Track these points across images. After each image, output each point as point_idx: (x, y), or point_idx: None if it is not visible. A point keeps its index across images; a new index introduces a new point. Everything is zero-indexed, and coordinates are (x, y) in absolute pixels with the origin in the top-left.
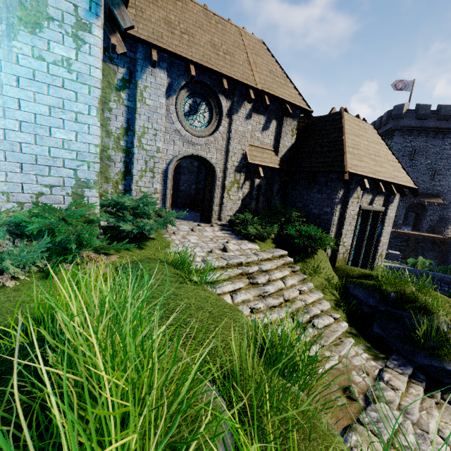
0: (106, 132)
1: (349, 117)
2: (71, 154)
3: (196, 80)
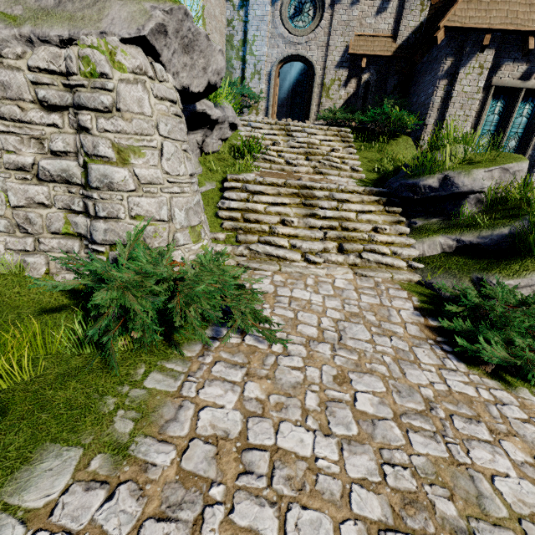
0: (231, 46)
1: None
2: None
3: None
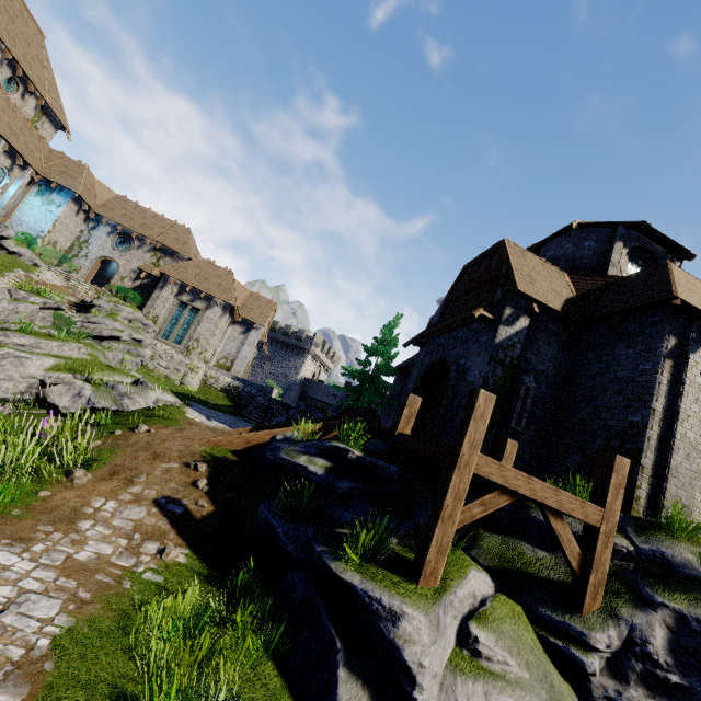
0: (78, 240)
1: (206, 262)
2: (41, 229)
3: (125, 233)
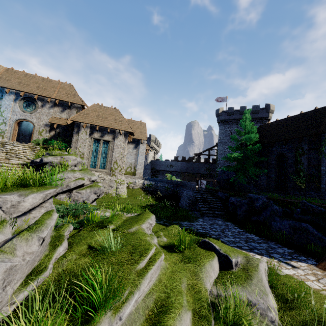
0: None
1: (98, 106)
2: None
3: (27, 97)
